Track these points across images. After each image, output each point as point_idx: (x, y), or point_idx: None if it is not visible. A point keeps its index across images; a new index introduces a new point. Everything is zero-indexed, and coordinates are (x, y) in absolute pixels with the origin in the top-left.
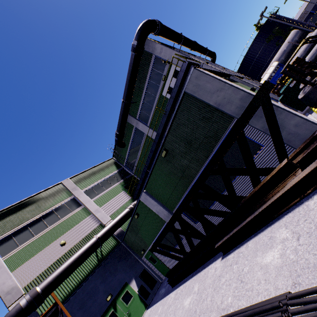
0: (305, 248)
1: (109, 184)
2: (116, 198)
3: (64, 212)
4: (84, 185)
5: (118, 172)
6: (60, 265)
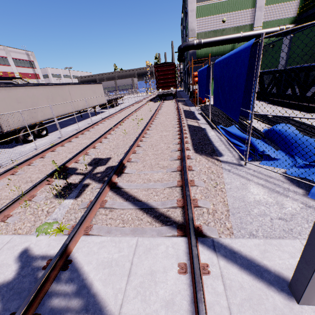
0: (270, 112)
1: None
2: (284, 6)
3: None
4: None
5: None
6: (214, 35)
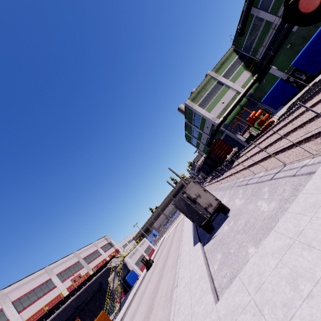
0: None
1: (234, 68)
2: (241, 76)
3: (216, 90)
4: (220, 73)
5: (238, 57)
6: (225, 110)
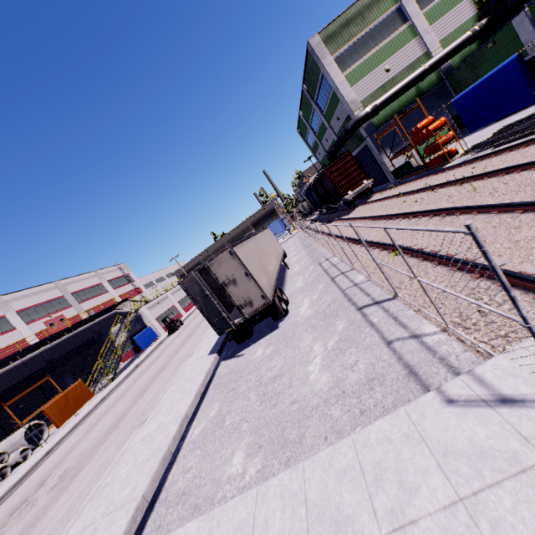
0: None
1: None
2: (453, 12)
3: (387, 30)
4: None
5: None
6: (384, 91)
